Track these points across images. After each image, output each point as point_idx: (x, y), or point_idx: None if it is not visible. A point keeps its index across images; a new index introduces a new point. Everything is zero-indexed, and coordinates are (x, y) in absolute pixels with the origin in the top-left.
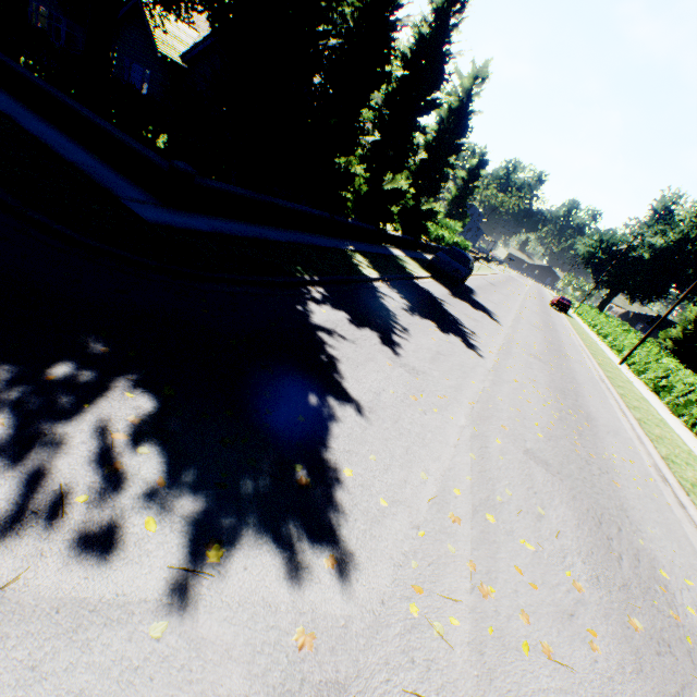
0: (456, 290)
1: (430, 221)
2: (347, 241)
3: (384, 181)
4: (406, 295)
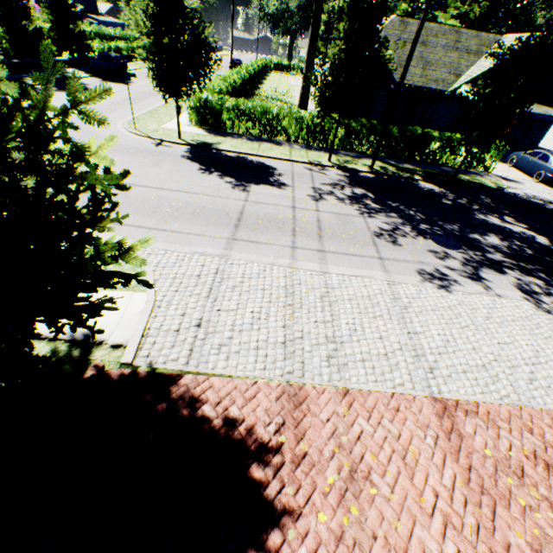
0: (112, 79)
1: (87, 41)
2: (26, 74)
3: (26, 26)
4: (59, 87)
